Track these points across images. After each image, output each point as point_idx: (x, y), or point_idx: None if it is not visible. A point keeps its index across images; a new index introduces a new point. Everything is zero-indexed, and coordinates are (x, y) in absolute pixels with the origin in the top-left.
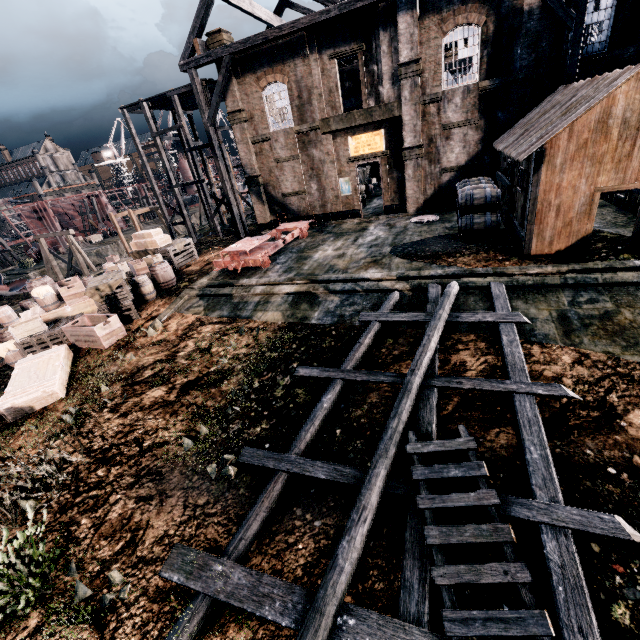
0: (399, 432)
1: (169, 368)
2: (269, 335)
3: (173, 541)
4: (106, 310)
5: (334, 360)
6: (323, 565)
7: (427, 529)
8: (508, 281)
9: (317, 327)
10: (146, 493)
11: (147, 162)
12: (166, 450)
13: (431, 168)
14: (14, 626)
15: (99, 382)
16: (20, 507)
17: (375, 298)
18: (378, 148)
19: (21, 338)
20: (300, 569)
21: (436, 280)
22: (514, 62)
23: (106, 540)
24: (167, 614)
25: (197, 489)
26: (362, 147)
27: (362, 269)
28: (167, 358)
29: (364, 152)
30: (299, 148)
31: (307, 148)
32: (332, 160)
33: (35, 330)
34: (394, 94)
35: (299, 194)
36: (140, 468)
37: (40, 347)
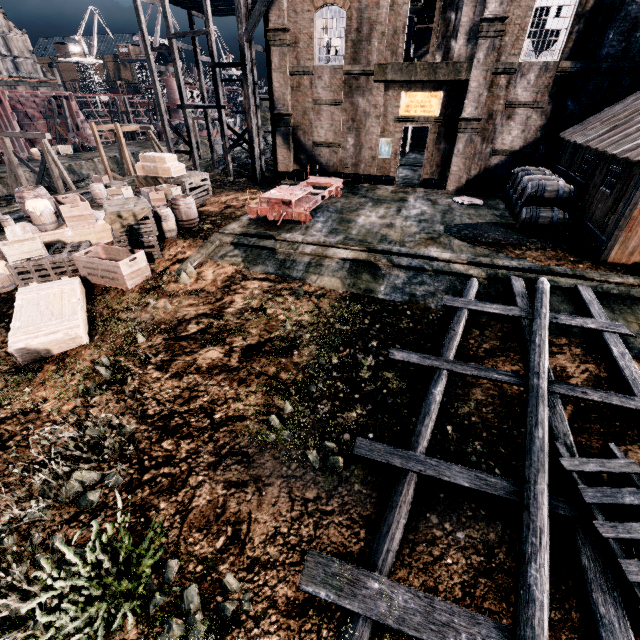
0: (546, 443)
1: (219, 325)
2: (332, 304)
3: (290, 541)
4: (126, 243)
5: (419, 344)
6: (483, 586)
7: (625, 563)
8: (592, 286)
9: (387, 303)
10: (236, 477)
11: (155, 69)
12: (246, 426)
13: (482, 147)
14: (106, 637)
15: (135, 331)
16: (67, 479)
17: (447, 281)
18: (432, 112)
19: (14, 260)
20: (458, 588)
21: (514, 272)
22: (602, 47)
23: (200, 533)
24: (311, 634)
25: (300, 479)
26: (415, 107)
27: (421, 245)
28: (213, 313)
29: (415, 113)
30: (344, 92)
31: (353, 94)
32: (378, 115)
33: (33, 253)
34: (466, 53)
35: (332, 146)
36: (218, 445)
37: (38, 274)
